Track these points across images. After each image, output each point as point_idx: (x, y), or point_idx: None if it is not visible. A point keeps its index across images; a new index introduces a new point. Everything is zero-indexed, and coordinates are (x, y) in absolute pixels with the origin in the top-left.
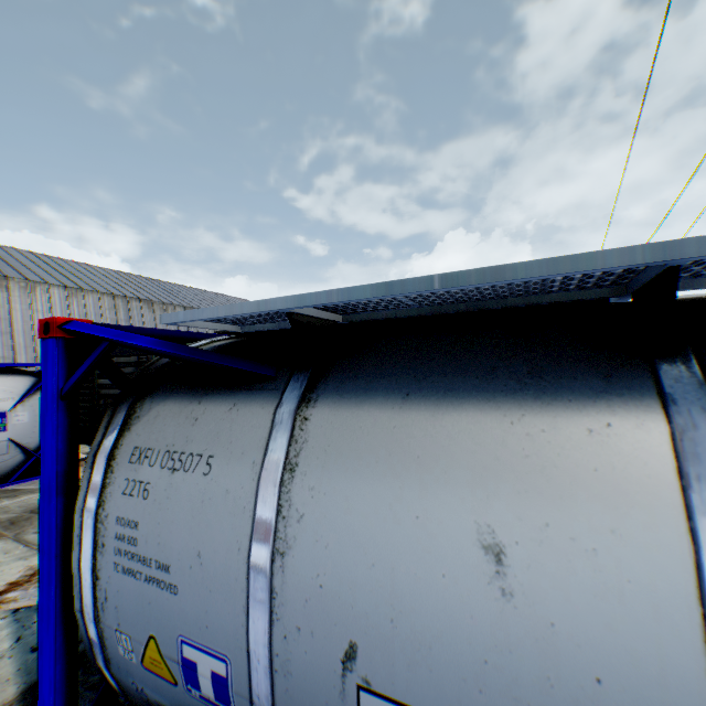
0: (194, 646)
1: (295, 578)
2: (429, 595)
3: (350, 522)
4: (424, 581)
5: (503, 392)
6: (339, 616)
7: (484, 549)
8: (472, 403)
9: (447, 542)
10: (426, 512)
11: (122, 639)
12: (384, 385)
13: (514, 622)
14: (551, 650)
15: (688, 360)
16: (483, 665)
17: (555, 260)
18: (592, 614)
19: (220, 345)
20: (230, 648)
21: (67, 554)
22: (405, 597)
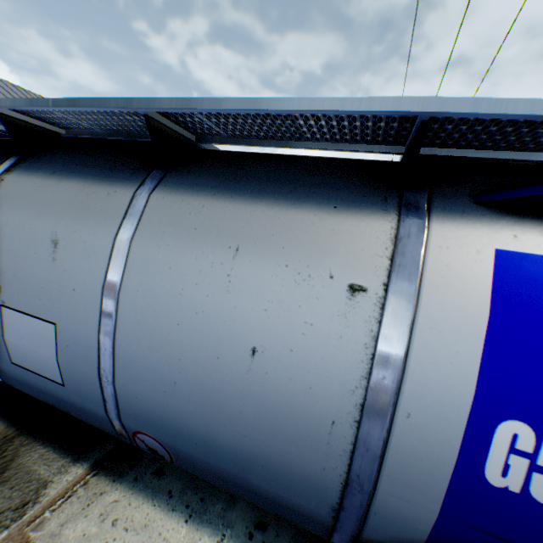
0: None
1: None
2: (29, 262)
3: (7, 231)
4: (29, 256)
5: (93, 175)
6: None
7: (53, 242)
8: (77, 179)
9: (41, 239)
10: (37, 226)
11: None
12: (49, 167)
13: (55, 271)
14: (63, 280)
15: (166, 169)
16: (43, 289)
17: (94, 100)
18: (79, 266)
19: None
20: None
21: None
22: (20, 263)
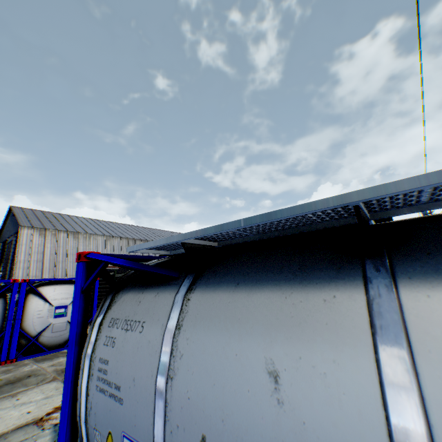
0: (129, 439)
1: (176, 393)
2: (241, 403)
3: (204, 358)
4: (238, 394)
5: (284, 280)
6: (197, 417)
7: (269, 374)
8: (268, 287)
9: (250, 369)
10: (240, 351)
11: (96, 434)
12: (228, 279)
13: (284, 421)
14: (304, 440)
15: (382, 256)
16: None
17: (293, 208)
18: (325, 416)
19: (159, 262)
20: (145, 439)
21: (77, 381)
22: (229, 404)
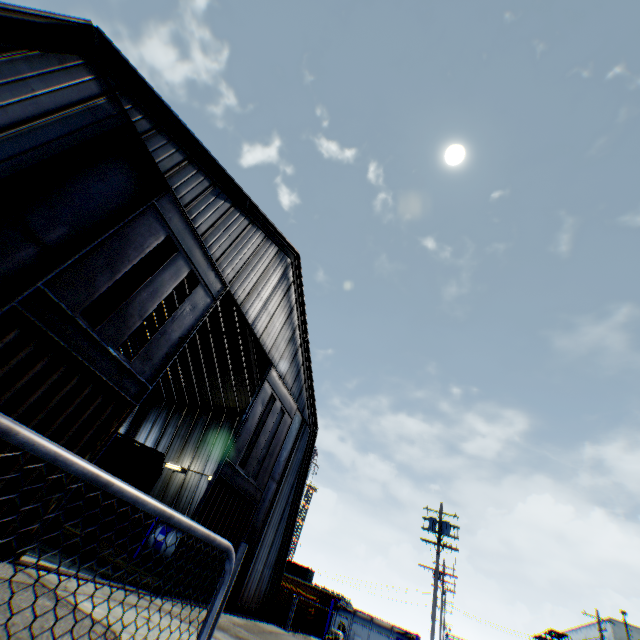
0: None
1: None
2: None
3: None
4: None
5: None
6: None
7: None
8: None
9: None
10: None
11: None
12: None
13: None
14: None
15: None
16: None
17: None
18: None
19: None
20: None
21: None
22: None
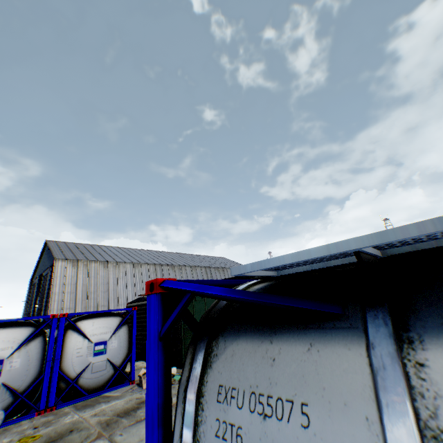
0: None
1: None
2: None
3: None
4: None
5: None
6: None
7: None
8: None
9: None
10: None
11: None
12: None
13: None
14: None
15: None
16: None
17: None
18: None
19: (261, 288)
20: None
21: None
22: None
